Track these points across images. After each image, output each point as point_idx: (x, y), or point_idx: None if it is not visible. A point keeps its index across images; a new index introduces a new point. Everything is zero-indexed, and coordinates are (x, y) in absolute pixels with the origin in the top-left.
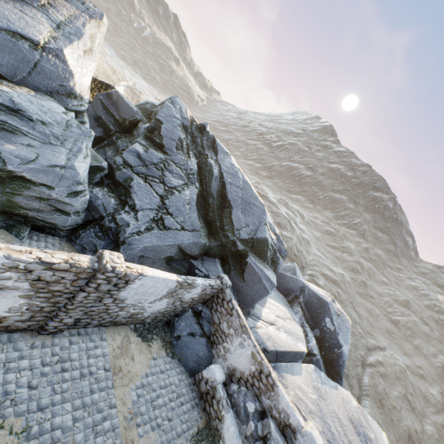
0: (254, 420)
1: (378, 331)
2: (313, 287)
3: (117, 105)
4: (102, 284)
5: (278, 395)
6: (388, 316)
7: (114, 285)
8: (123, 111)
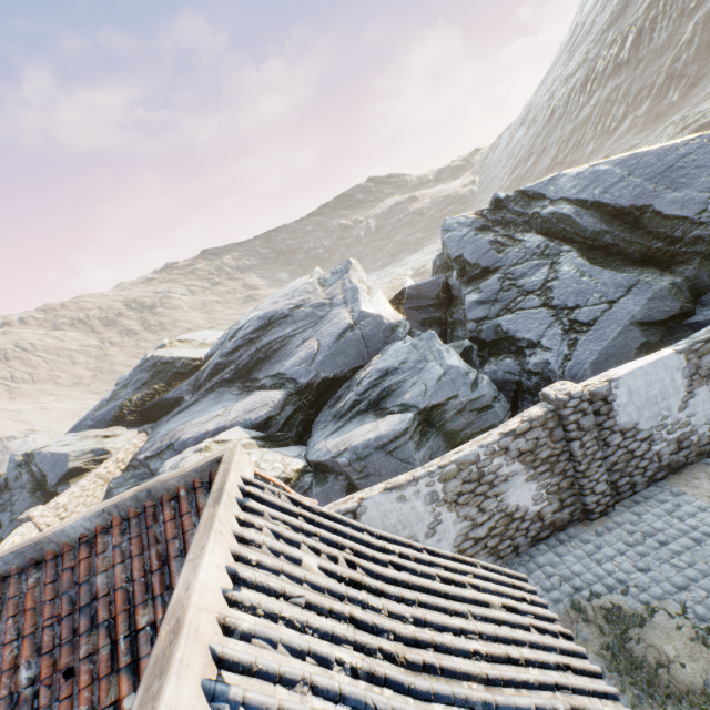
0: None
1: None
2: None
3: (420, 295)
4: (579, 421)
5: None
6: None
7: (596, 415)
8: (429, 292)
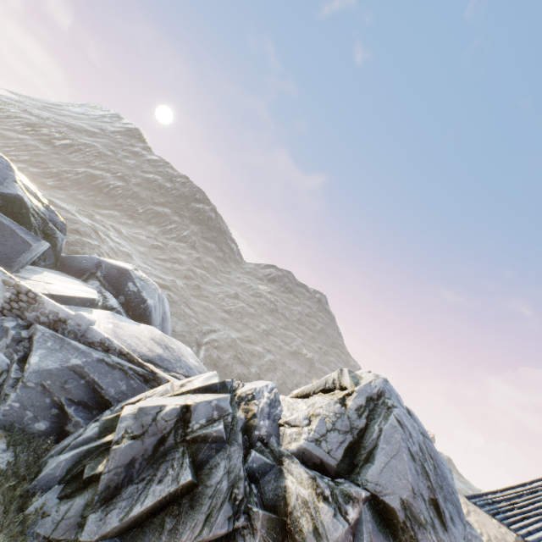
0: (15, 330)
1: (214, 320)
2: (111, 261)
3: None
4: None
5: (43, 303)
6: (222, 309)
7: None
8: None
